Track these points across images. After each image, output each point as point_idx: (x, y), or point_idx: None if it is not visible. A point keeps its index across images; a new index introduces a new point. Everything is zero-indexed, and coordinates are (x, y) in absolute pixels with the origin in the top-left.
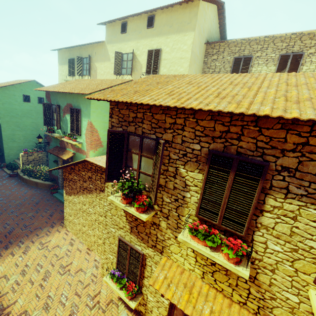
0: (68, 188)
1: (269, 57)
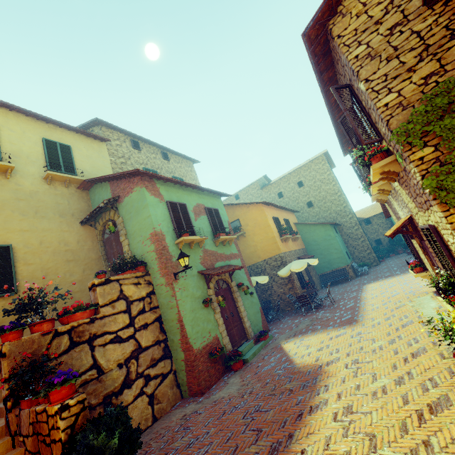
0: None
1: None
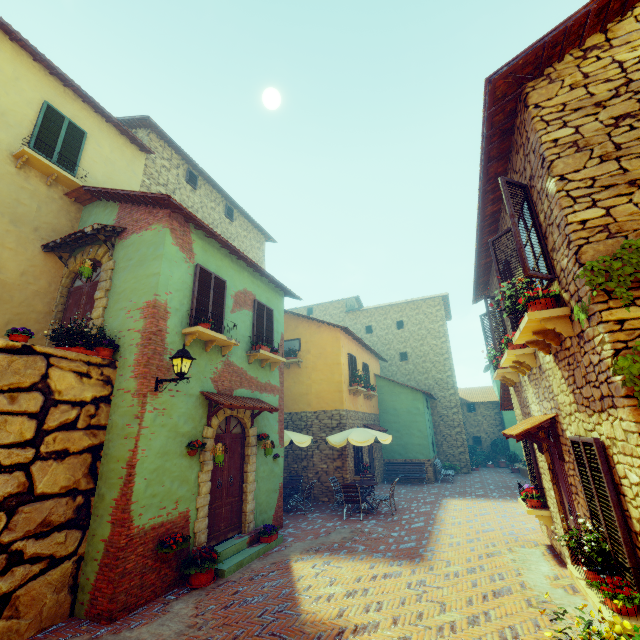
0: None
1: None
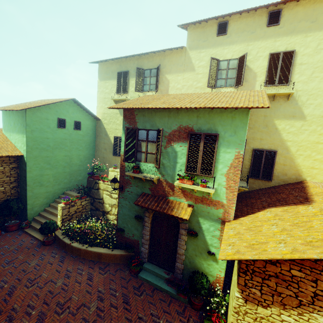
0: (260, 292)
1: None
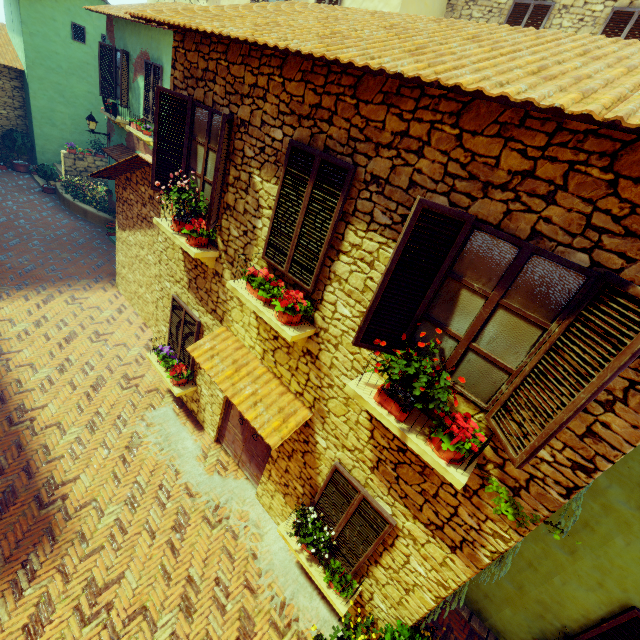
0: (122, 217)
1: (589, 11)
